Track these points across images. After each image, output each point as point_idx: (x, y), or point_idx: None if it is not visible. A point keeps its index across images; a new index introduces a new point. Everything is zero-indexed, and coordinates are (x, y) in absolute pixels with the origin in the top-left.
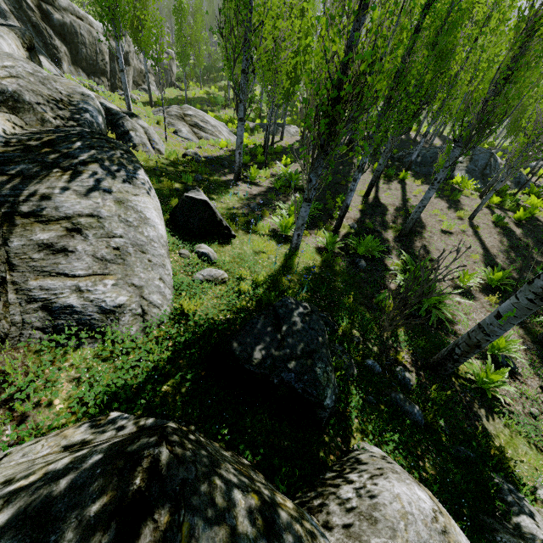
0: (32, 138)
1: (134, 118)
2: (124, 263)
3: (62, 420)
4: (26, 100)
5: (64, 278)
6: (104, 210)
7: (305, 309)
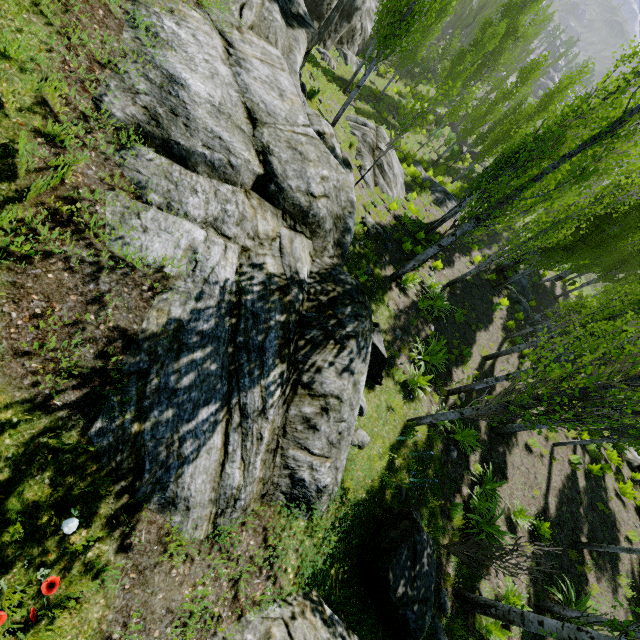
0: (323, 291)
1: (348, 169)
2: (339, 447)
3: (291, 587)
4: (325, 227)
5: (307, 453)
6: (346, 394)
7: (431, 549)
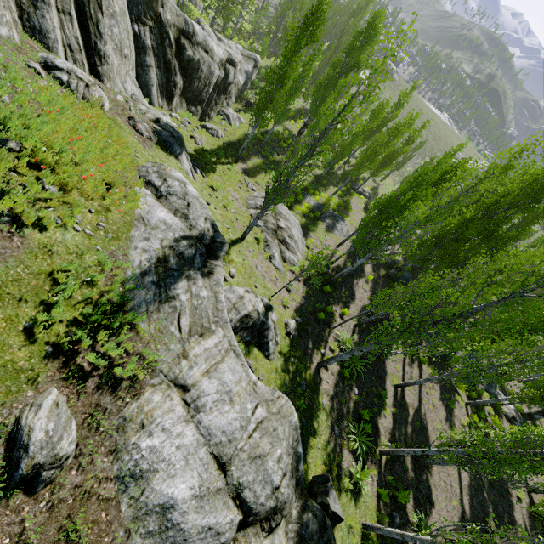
0: None
1: (270, 312)
2: None
3: None
4: (289, 499)
5: None
6: None
7: None
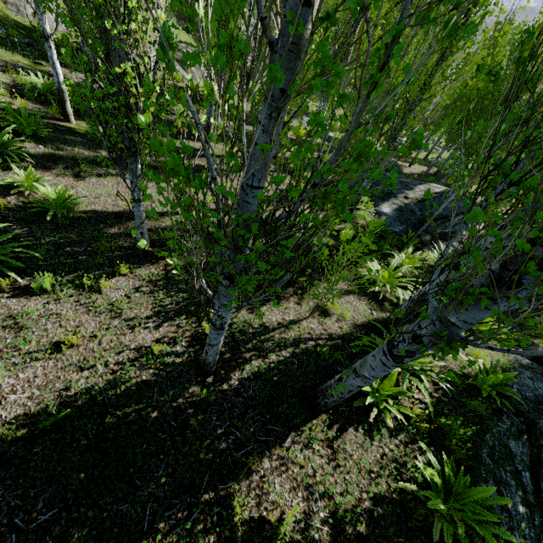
0: None
1: None
2: None
3: None
4: None
5: None
6: None
7: None
